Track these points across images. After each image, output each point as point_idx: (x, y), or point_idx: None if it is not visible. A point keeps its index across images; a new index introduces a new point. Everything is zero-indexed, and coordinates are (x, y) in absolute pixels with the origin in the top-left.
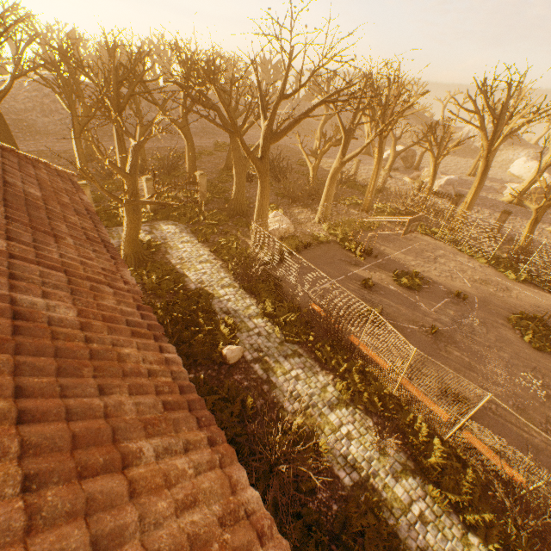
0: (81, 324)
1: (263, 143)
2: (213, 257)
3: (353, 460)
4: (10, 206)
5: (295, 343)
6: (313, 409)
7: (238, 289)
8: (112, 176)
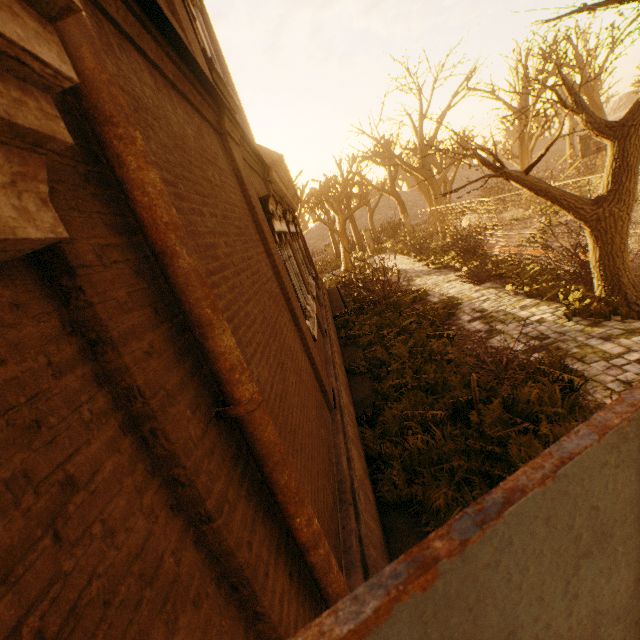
0: None
1: (420, 156)
2: (403, 257)
3: (447, 293)
4: None
5: (441, 268)
6: (432, 285)
7: (413, 262)
8: (353, 249)
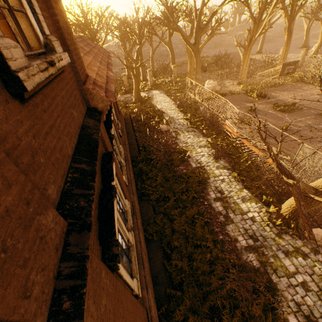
0: (89, 51)
1: (194, 35)
2: (171, 101)
3: (200, 161)
4: (84, 41)
5: (195, 128)
6: (191, 146)
7: (177, 111)
8: None
